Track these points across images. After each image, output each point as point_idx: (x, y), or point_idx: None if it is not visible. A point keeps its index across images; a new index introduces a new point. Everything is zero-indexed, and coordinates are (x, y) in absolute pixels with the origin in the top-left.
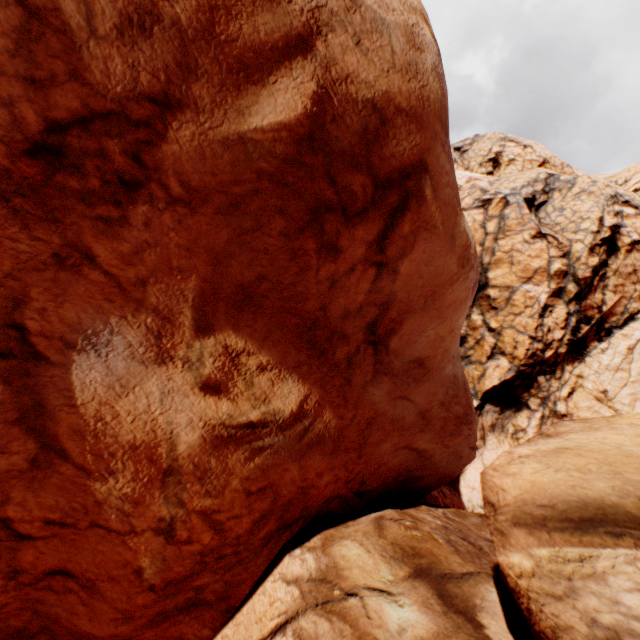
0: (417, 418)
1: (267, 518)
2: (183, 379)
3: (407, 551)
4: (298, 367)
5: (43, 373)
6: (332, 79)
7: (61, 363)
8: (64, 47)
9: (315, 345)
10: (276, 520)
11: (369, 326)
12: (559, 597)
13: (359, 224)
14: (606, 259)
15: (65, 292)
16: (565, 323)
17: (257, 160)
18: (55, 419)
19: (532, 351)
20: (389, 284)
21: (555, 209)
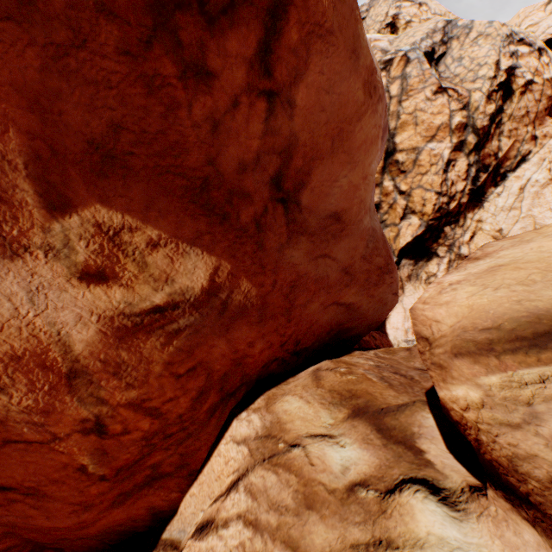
0: (341, 275)
1: (206, 393)
2: (52, 272)
3: (344, 395)
4: (199, 238)
5: None
6: None
7: None
8: None
9: (213, 210)
10: (217, 393)
11: (274, 181)
12: (517, 425)
13: (229, 30)
14: (502, 105)
15: None
16: (466, 175)
17: None
18: None
19: (439, 205)
20: (286, 122)
21: (454, 60)
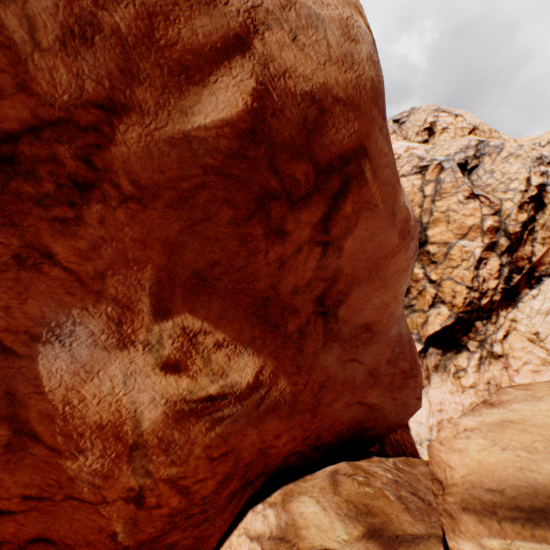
0: (366, 376)
1: (230, 478)
2: (144, 361)
3: (360, 509)
4: (253, 341)
5: (11, 365)
6: (270, 75)
7: (28, 355)
8: (10, 61)
9: (268, 320)
10: (239, 479)
11: (318, 299)
12: None
13: (303, 208)
14: (534, 215)
15: (27, 289)
16: (498, 273)
17: (202, 156)
18: (25, 406)
19: (469, 300)
20: (335, 260)
21: (486, 172)
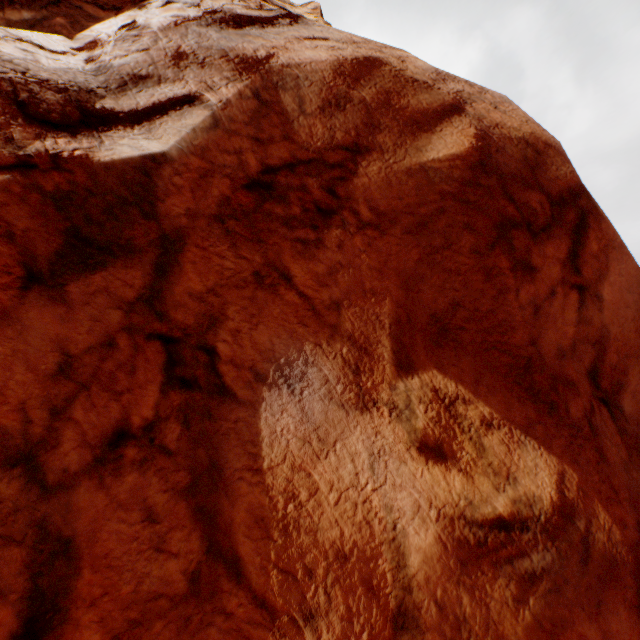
0: None
1: None
2: (393, 434)
3: None
4: (530, 426)
5: (225, 415)
6: (485, 126)
7: (248, 401)
8: (281, 122)
9: (537, 395)
10: None
11: (588, 374)
12: None
13: (545, 240)
14: None
15: (260, 312)
16: None
17: (438, 183)
18: (231, 494)
19: None
20: (596, 313)
21: None
